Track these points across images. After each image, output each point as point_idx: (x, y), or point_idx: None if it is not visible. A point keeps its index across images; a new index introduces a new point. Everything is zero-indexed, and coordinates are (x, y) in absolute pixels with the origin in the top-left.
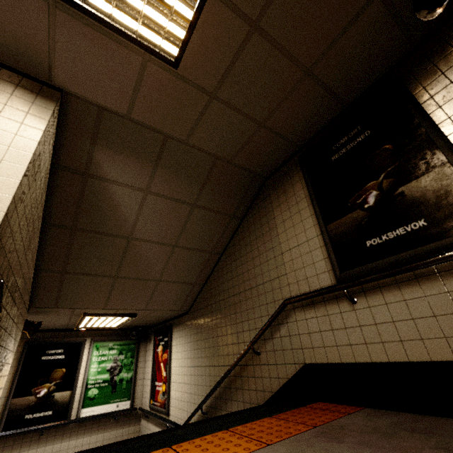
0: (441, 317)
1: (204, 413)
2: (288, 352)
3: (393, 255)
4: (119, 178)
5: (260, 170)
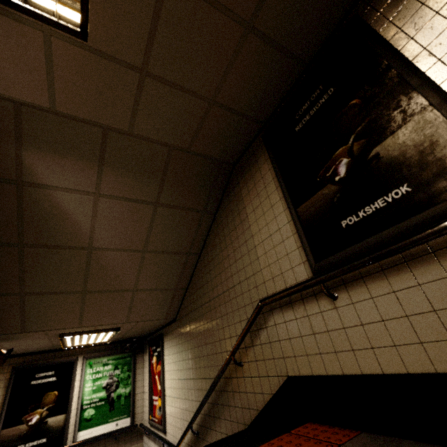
0: (443, 311)
1: (194, 433)
2: (270, 362)
3: (374, 234)
4: (60, 182)
5: (224, 157)
